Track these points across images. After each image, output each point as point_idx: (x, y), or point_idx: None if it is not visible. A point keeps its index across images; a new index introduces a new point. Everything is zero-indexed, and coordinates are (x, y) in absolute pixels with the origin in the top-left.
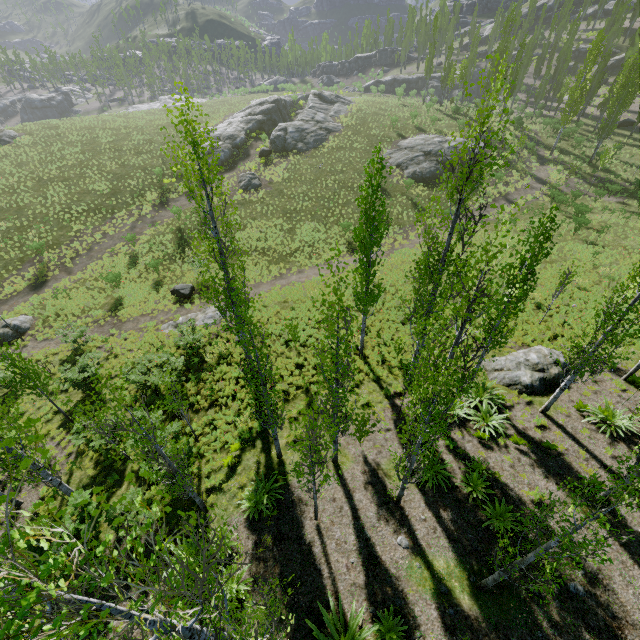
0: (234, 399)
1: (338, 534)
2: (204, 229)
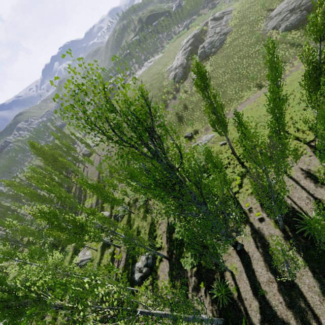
0: (229, 164)
1: (297, 195)
2: (185, 109)
